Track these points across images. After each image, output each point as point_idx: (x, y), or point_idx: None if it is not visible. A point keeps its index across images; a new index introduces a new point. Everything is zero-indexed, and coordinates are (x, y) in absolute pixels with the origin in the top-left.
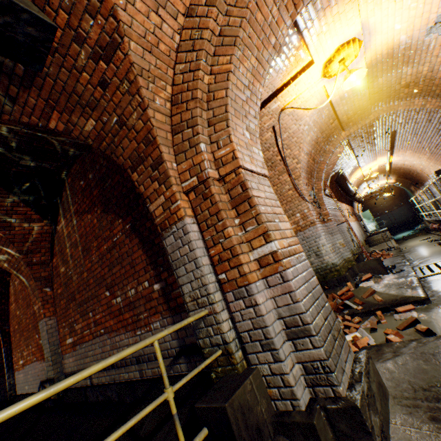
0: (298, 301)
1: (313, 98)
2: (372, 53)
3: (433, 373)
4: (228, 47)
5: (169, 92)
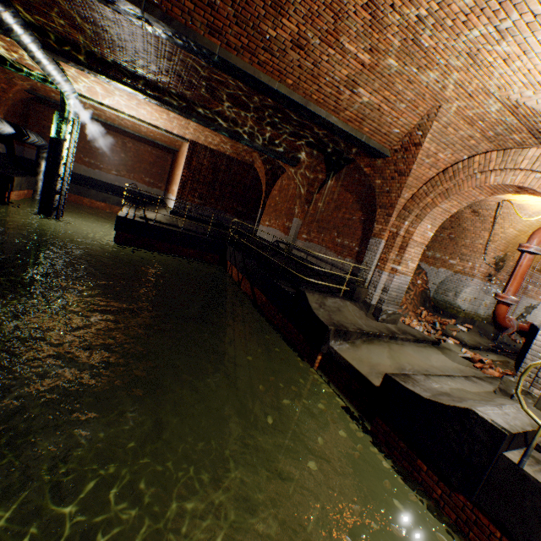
0: (391, 284)
1: (540, 205)
2: None
3: (414, 334)
4: (444, 197)
5: (414, 192)
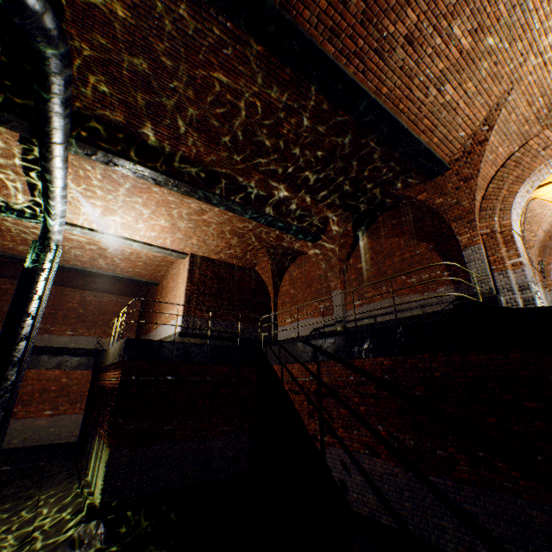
0: (527, 278)
1: None
2: None
3: None
4: (519, 183)
5: (482, 194)
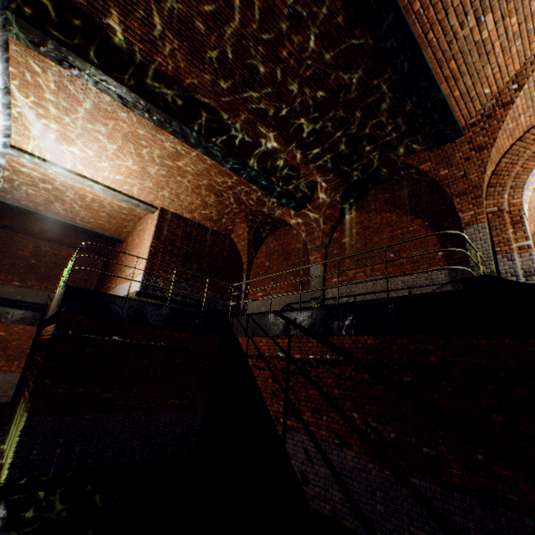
0: (534, 263)
1: None
2: None
3: None
4: None
5: (492, 169)
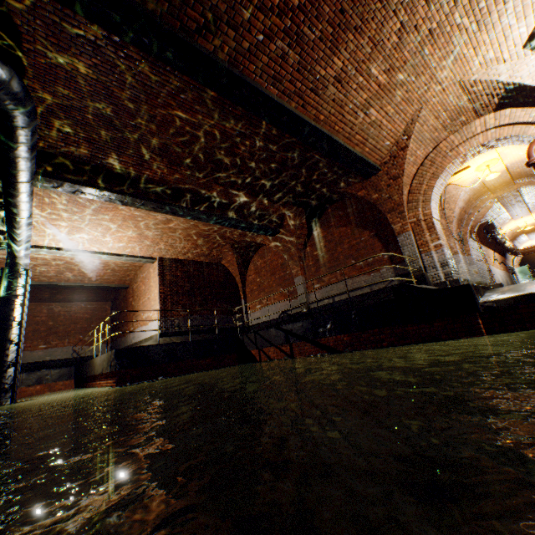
0: (445, 257)
1: (469, 178)
2: (508, 160)
3: None
4: (434, 179)
5: (408, 188)
